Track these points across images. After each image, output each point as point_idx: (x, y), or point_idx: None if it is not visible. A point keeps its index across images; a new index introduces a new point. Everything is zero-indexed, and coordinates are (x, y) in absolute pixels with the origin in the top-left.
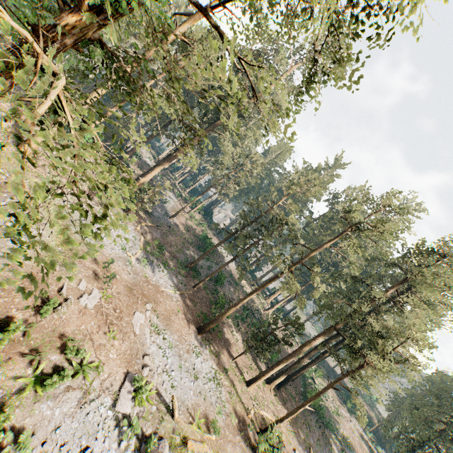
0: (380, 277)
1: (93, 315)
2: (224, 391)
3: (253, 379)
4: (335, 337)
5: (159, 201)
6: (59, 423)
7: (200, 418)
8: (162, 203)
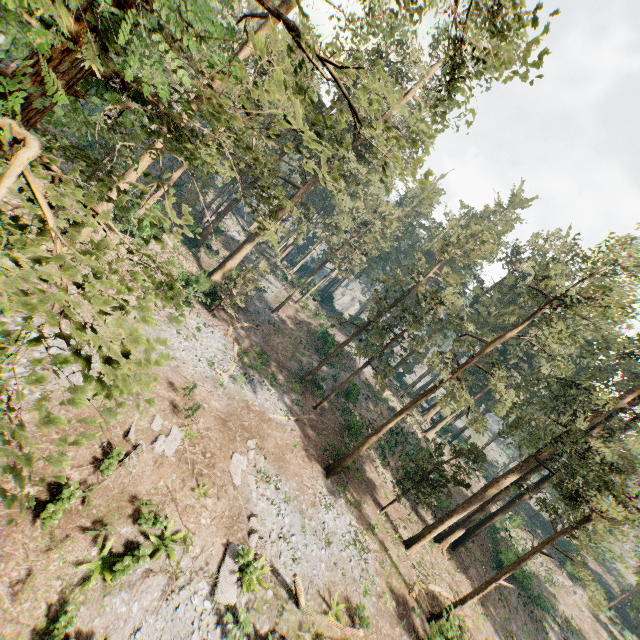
0: (604, 372)
1: (174, 464)
2: (371, 558)
3: (414, 537)
4: (536, 469)
5: (256, 290)
6: (138, 623)
7: (339, 604)
8: (260, 292)
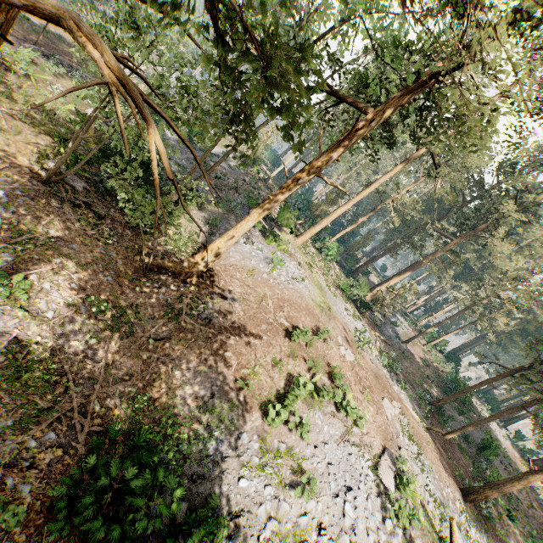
0: None
1: (350, 368)
2: None
3: None
4: None
5: (389, 321)
6: (326, 440)
7: None
8: (392, 325)
